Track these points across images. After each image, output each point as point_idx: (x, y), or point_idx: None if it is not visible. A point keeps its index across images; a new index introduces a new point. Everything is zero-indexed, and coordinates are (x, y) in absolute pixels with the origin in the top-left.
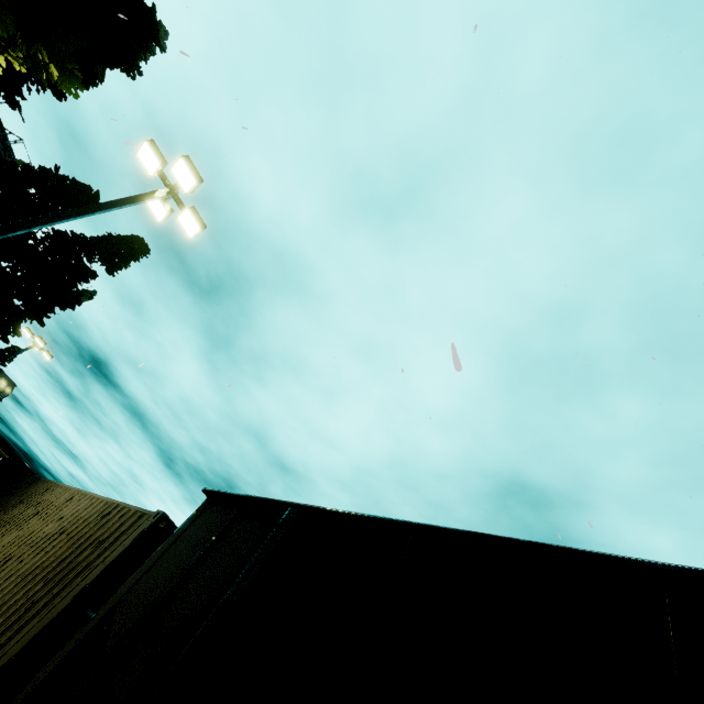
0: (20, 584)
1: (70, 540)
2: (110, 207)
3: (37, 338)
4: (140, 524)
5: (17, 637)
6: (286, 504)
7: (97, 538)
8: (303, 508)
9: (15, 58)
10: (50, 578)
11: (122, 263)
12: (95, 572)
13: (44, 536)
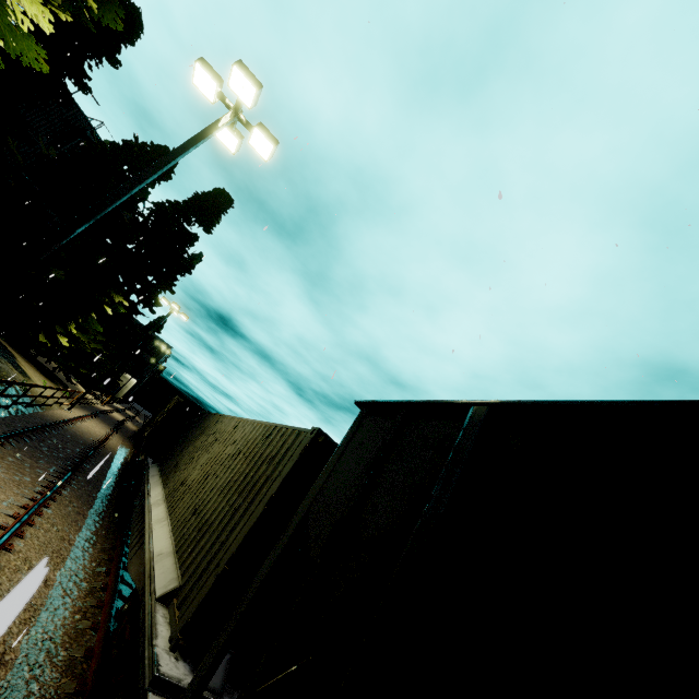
0: (221, 495)
1: (247, 459)
2: (187, 149)
3: (173, 304)
4: (300, 441)
5: (232, 536)
6: (465, 403)
7: (267, 455)
8: (492, 406)
9: (58, 8)
10: (241, 489)
11: (214, 219)
12: (275, 484)
13: (227, 457)
